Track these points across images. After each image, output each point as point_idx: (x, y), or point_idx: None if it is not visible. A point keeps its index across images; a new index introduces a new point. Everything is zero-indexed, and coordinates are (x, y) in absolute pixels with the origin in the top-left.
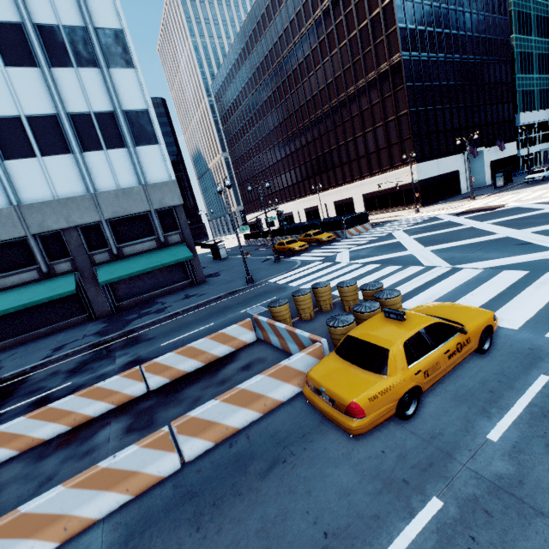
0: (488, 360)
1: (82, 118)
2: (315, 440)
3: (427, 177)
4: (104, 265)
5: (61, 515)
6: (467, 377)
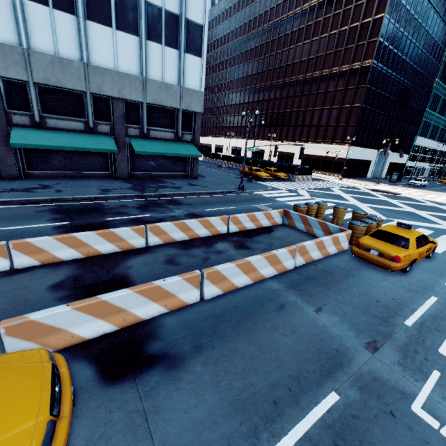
0: (431, 261)
1: (155, 10)
2: (362, 271)
3: (353, 158)
4: (134, 138)
5: (256, 269)
6: (424, 265)
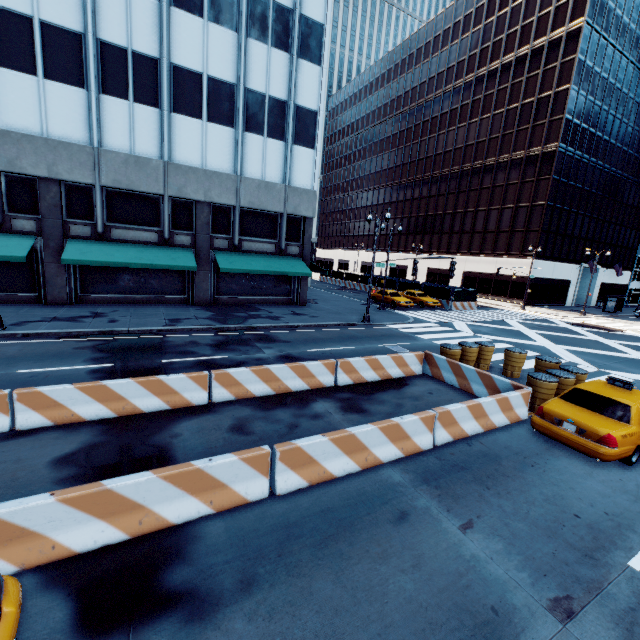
0: None
1: (256, 98)
2: (551, 459)
3: (540, 277)
4: (221, 252)
5: (366, 447)
6: None
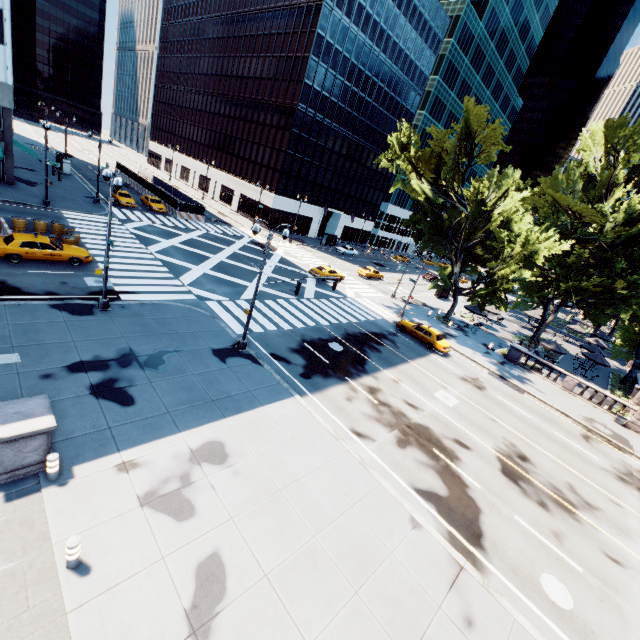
0: (71, 267)
1: None
2: None
3: (281, 210)
4: None
5: None
6: (54, 266)
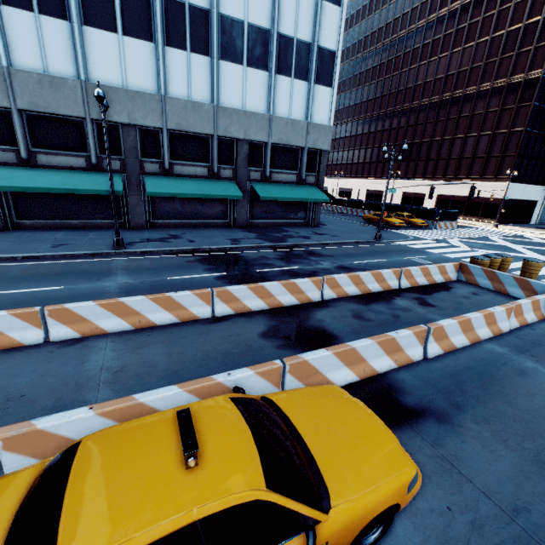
0: None
1: (286, 41)
2: None
3: (511, 198)
4: (256, 183)
5: (473, 328)
6: None
